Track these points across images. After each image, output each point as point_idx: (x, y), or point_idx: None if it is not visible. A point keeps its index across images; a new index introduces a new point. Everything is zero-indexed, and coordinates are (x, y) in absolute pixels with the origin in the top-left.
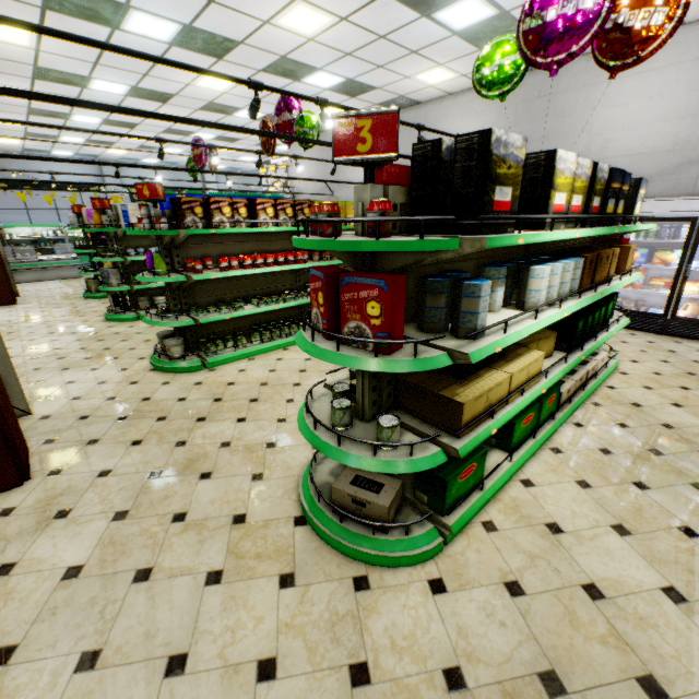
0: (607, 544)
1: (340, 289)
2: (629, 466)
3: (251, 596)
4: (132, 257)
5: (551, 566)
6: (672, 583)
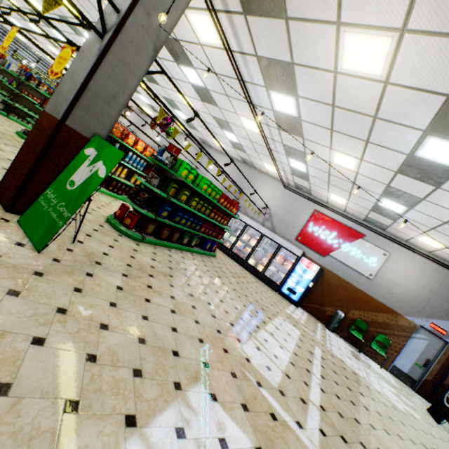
0: None
1: (46, 101)
2: None
3: None
4: (1, 78)
5: None
6: None
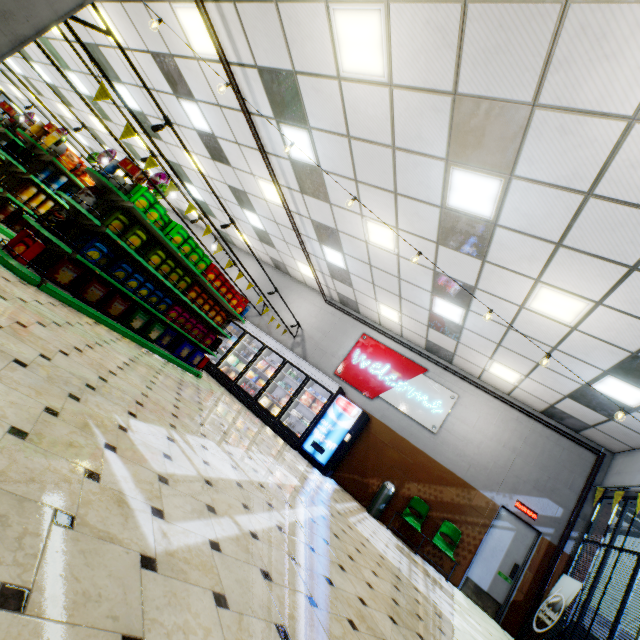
0: None
1: None
2: None
3: None
4: None
5: None
6: None
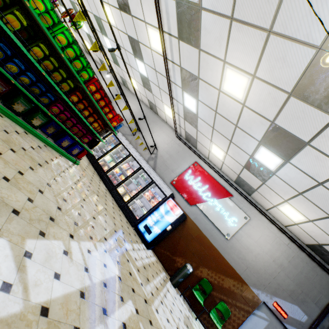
0: None
1: None
2: None
3: None
4: None
5: None
6: None
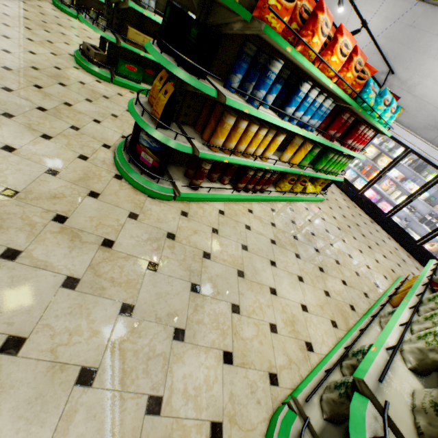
0: None
1: None
2: None
3: (39, 48)
4: None
5: None
6: None
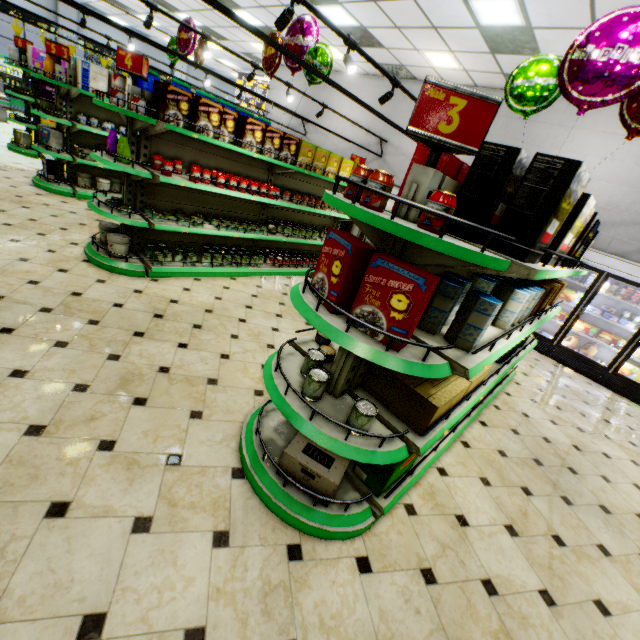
0: (501, 543)
1: (367, 269)
2: (519, 471)
3: (182, 553)
4: (83, 125)
5: (458, 557)
6: (546, 587)
